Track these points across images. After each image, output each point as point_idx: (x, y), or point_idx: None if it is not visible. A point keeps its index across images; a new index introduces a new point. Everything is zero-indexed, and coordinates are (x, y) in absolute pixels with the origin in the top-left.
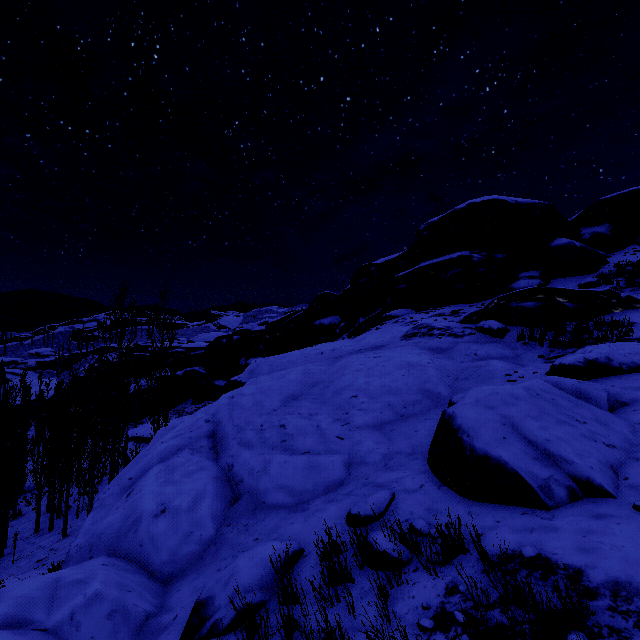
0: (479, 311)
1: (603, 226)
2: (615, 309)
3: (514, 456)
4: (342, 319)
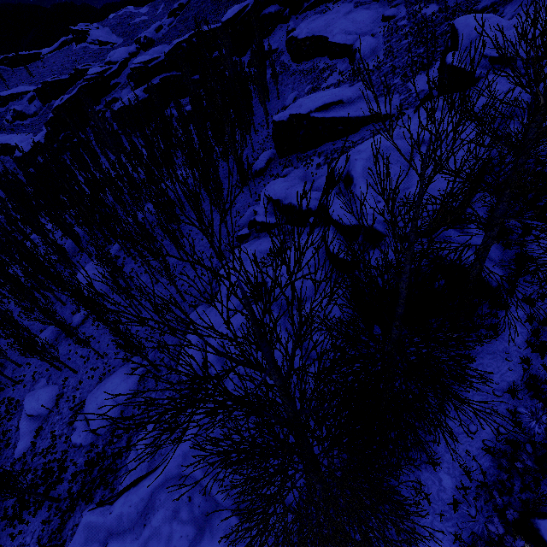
0: None
1: None
2: None
3: (392, 16)
4: (286, 7)
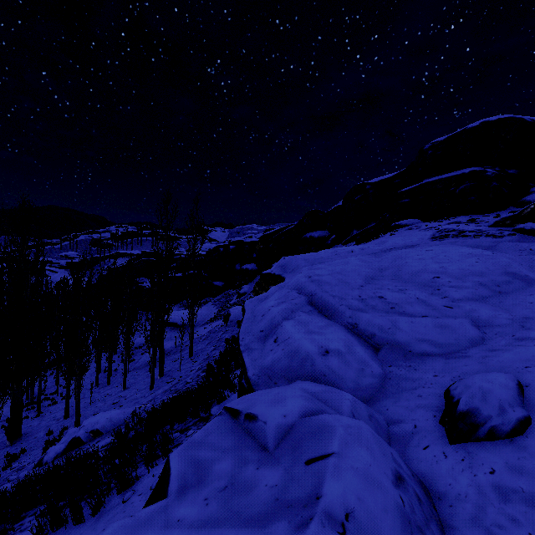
0: (513, 216)
1: None
2: None
3: None
4: (332, 232)
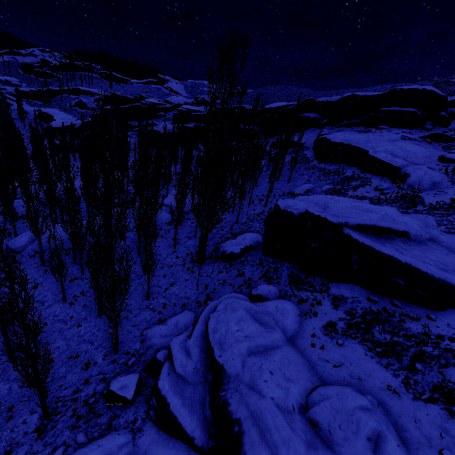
0: (424, 136)
1: (454, 109)
2: (453, 142)
3: None
4: (325, 117)
